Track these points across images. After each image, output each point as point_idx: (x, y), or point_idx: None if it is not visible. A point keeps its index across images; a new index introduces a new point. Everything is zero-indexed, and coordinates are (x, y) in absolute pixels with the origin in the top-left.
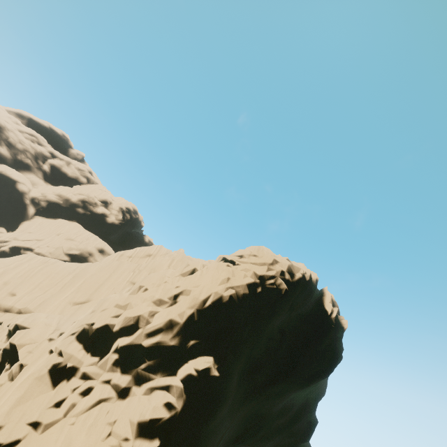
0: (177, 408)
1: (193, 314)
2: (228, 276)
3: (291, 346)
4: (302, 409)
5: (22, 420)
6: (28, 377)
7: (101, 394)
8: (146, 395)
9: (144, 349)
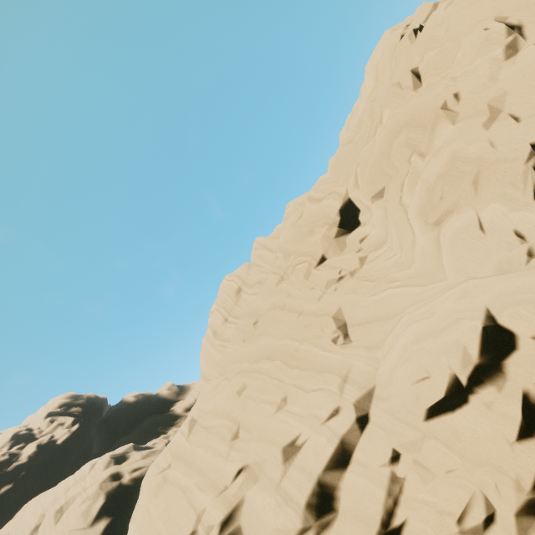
0: None
1: None
2: None
3: None
4: None
5: None
6: None
7: None
8: None
9: None
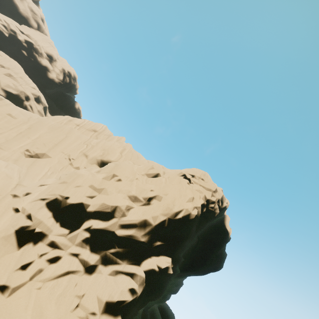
0: (138, 293)
1: (165, 221)
2: (193, 196)
3: (202, 248)
4: (183, 279)
5: None
6: None
7: (70, 266)
8: (111, 276)
9: (115, 236)
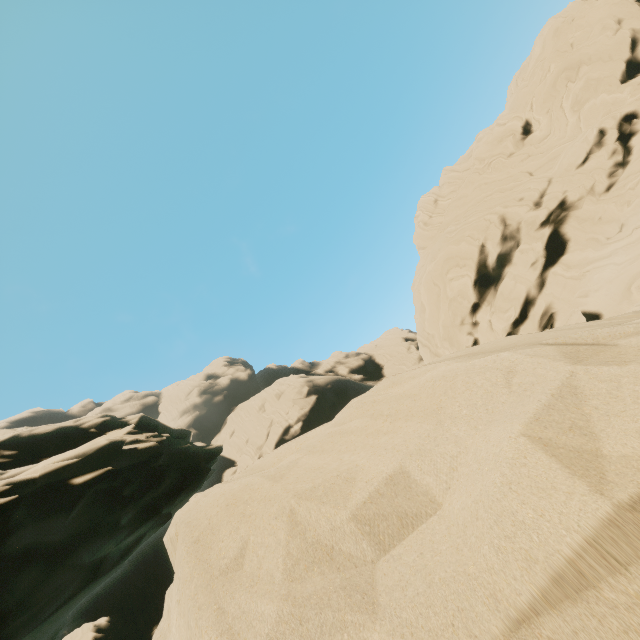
0: None
1: (637, 4)
2: None
3: None
4: None
5: None
6: None
7: None
8: None
9: None
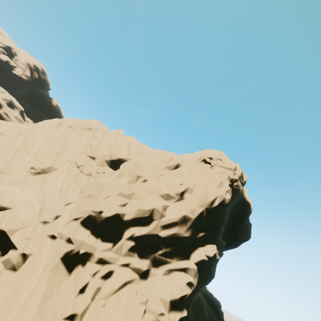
0: (195, 284)
1: (203, 212)
2: (221, 180)
3: (230, 224)
4: None
5: (57, 316)
6: (44, 270)
7: (125, 277)
8: (165, 275)
9: (159, 238)
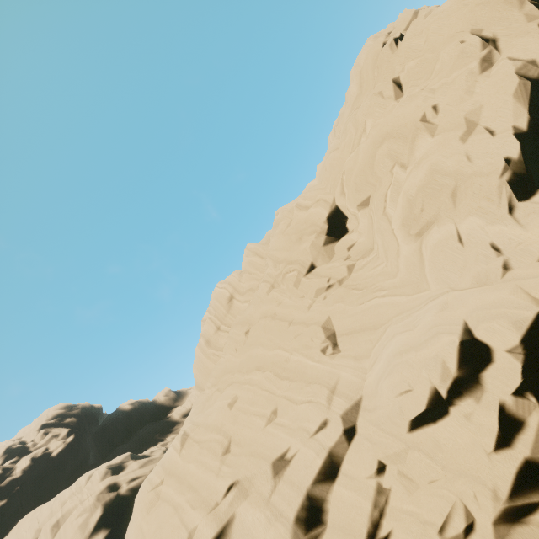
0: None
1: (533, 4)
2: None
3: None
4: None
5: None
6: None
7: None
8: None
9: None
